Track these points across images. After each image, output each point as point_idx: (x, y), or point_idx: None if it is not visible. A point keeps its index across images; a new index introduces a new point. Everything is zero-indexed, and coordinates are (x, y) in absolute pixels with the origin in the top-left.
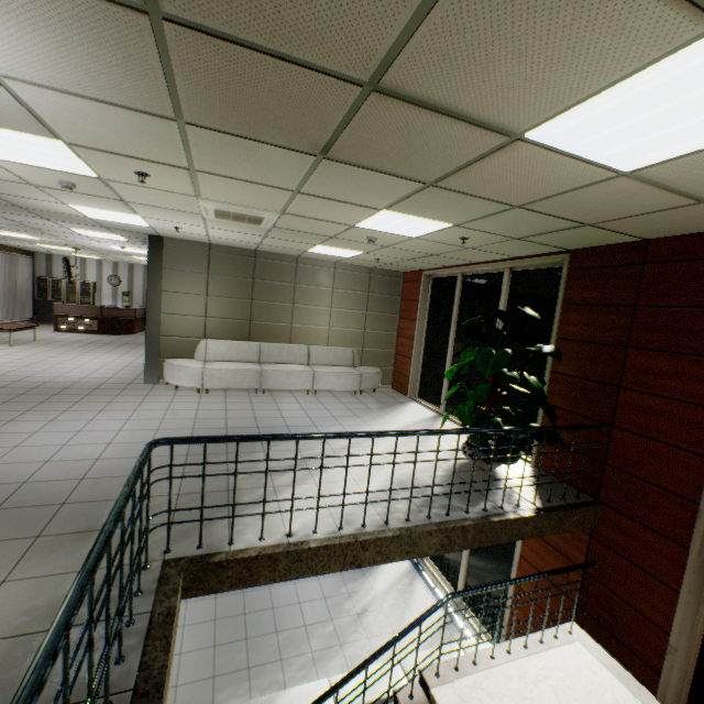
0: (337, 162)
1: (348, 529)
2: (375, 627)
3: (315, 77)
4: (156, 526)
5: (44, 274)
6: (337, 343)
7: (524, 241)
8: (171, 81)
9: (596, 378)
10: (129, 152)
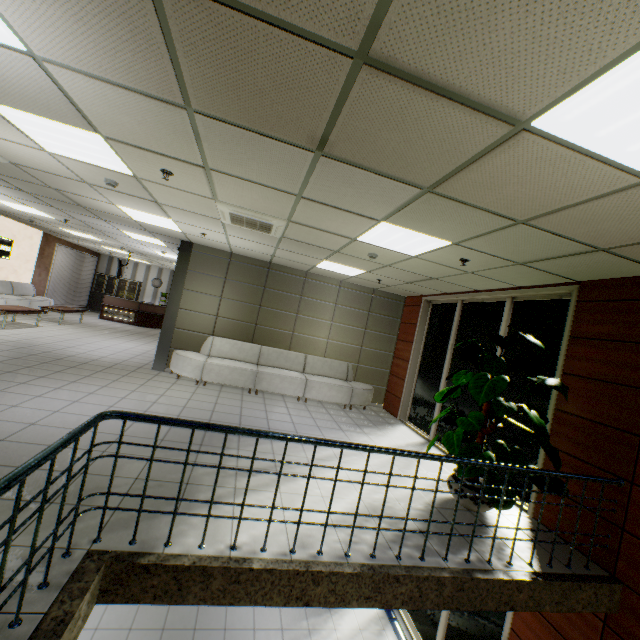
0: (334, 160)
1: (301, 553)
2: None
3: (304, 47)
4: (90, 508)
5: (104, 272)
6: (333, 356)
7: (527, 267)
8: (175, 60)
9: (611, 423)
10: (153, 147)
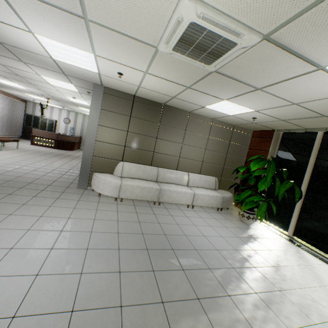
0: None
1: None
2: (299, 280)
3: None
4: None
5: None
6: None
7: None
8: None
9: None
10: None
